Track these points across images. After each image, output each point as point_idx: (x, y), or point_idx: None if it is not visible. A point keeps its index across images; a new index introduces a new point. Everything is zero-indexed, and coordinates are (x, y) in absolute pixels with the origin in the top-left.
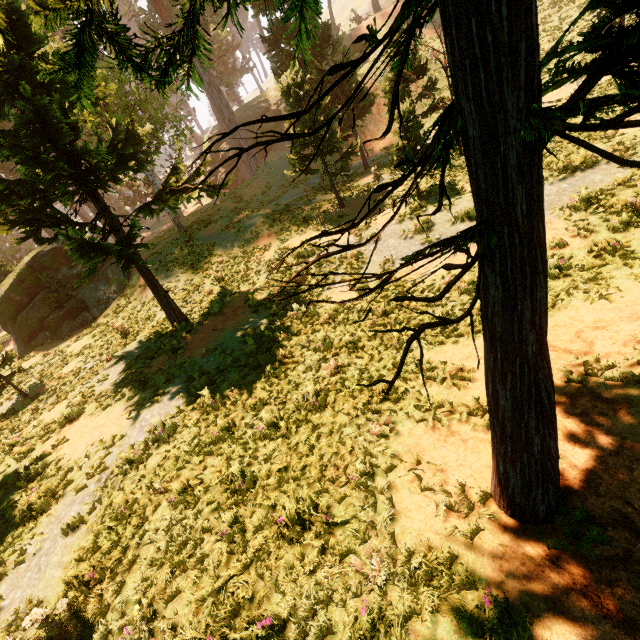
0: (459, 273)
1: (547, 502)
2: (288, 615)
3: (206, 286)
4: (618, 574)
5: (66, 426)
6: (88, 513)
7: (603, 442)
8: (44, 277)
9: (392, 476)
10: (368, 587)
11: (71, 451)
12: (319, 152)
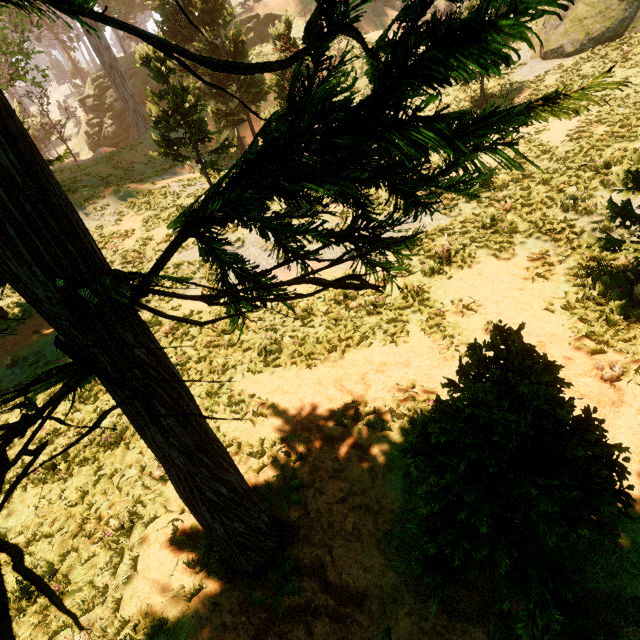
0: None
1: (254, 563)
2: None
3: None
4: (292, 625)
5: None
6: None
7: (338, 489)
8: None
9: (151, 528)
10: None
11: None
12: (190, 138)
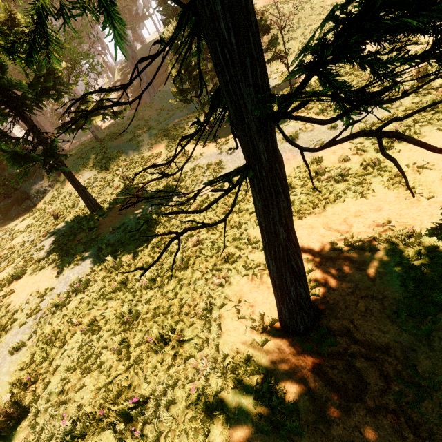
0: (221, 196)
1: (304, 323)
2: (150, 395)
3: (115, 182)
4: (337, 362)
5: (13, 282)
6: (27, 340)
7: (346, 287)
8: None
9: (223, 310)
10: (198, 376)
11: (16, 299)
12: (193, 87)
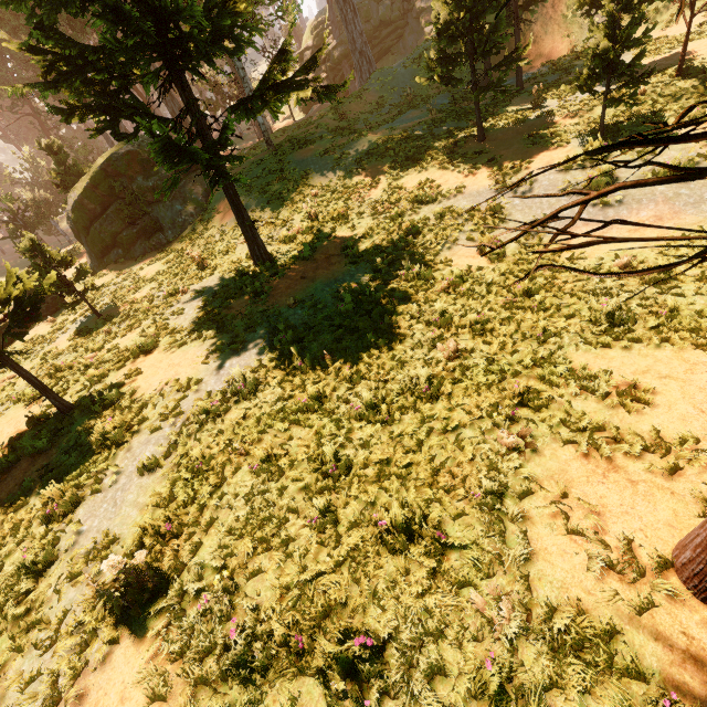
0: None
1: None
2: (387, 635)
3: (295, 223)
4: None
5: (140, 357)
6: (163, 457)
7: None
8: (118, 185)
9: (527, 504)
10: (493, 635)
11: (145, 386)
12: (470, 53)
